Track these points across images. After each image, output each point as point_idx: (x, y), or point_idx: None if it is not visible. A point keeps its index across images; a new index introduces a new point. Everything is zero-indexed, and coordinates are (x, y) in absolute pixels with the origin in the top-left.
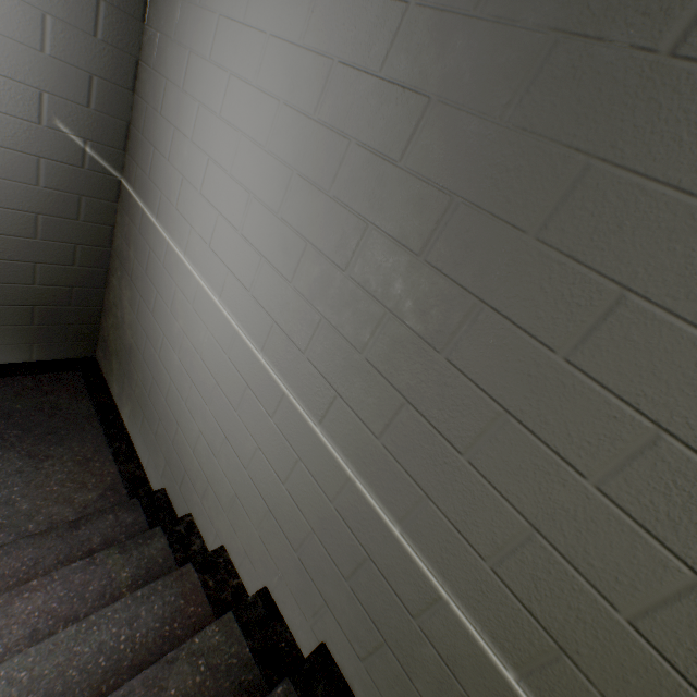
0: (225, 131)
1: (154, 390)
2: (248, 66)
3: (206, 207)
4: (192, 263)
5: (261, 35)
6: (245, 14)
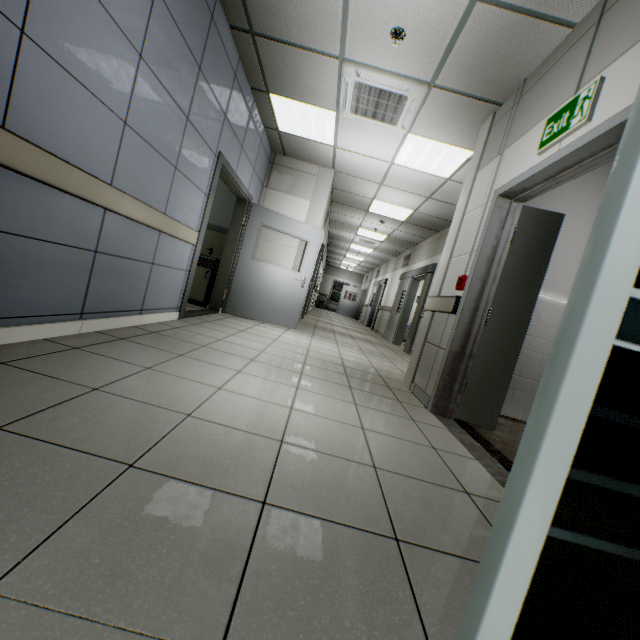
0: (568, 245)
1: (524, 369)
2: (578, 226)
3: (559, 273)
4: (552, 296)
5: (584, 217)
6: (572, 210)
